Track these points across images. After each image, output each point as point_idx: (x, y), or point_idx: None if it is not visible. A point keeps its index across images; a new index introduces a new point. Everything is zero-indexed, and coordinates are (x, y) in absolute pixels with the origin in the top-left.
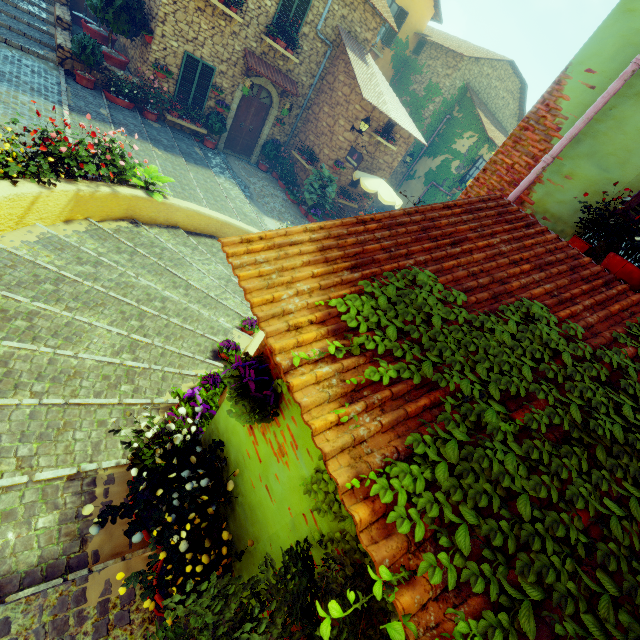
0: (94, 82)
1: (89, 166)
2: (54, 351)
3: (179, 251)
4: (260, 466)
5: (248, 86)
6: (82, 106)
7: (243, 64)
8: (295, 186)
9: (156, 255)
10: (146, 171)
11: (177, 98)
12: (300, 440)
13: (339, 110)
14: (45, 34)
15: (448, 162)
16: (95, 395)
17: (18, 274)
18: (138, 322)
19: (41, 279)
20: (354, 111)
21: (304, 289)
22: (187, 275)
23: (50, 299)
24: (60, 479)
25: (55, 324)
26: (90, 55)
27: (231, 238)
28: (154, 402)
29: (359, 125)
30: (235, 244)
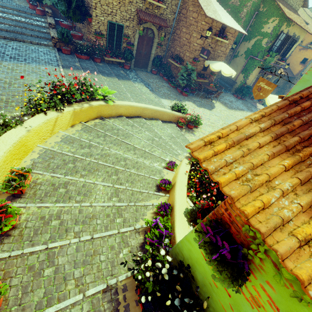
0: (70, 50)
1: (77, 95)
2: (80, 204)
3: (125, 129)
4: (230, 299)
5: (141, 30)
6: (67, 64)
7: (137, 18)
8: (172, 78)
9: (115, 134)
10: (102, 90)
11: (108, 47)
12: (282, 306)
13: (192, 28)
14: (46, 33)
15: (259, 41)
16: (105, 228)
17: (56, 161)
18: (116, 176)
19: (66, 162)
20: (201, 26)
21: (287, 188)
22: (132, 142)
23: (72, 172)
24: (99, 292)
25: (77, 187)
26: (66, 37)
27: (195, 142)
28: (136, 228)
29: (205, 33)
30: (200, 147)
